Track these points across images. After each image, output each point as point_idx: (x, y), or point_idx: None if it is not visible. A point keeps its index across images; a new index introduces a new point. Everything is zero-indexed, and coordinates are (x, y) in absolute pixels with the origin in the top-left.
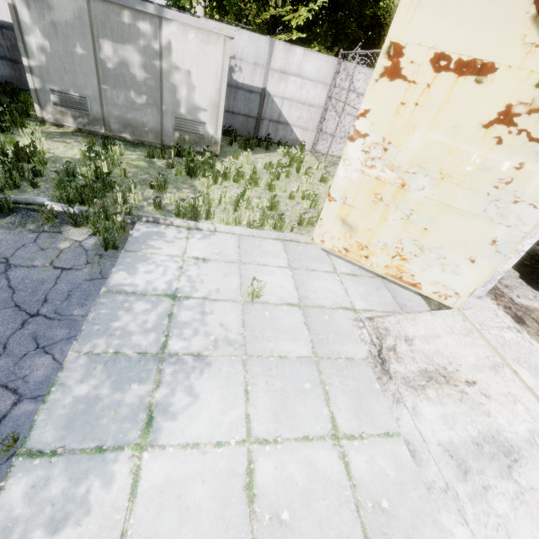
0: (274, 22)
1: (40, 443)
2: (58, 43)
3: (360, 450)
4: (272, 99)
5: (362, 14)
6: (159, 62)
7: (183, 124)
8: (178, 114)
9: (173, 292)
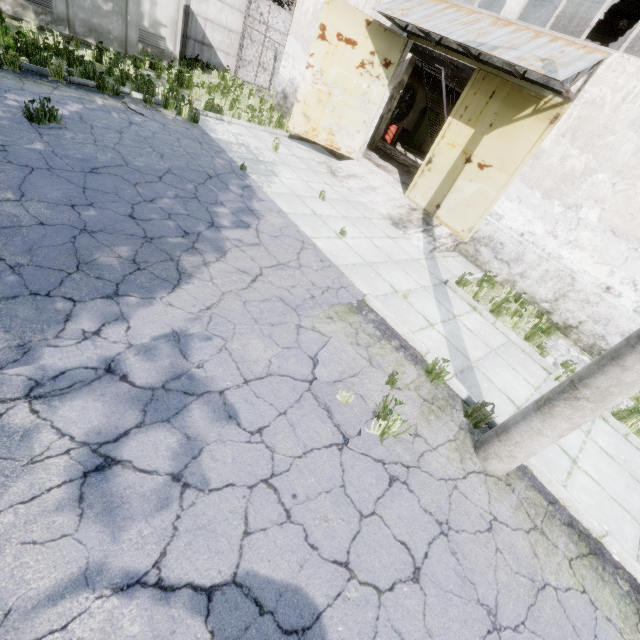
0: None
1: (249, 171)
2: None
3: (335, 187)
4: (196, 19)
5: None
6: None
7: (146, 37)
8: (142, 27)
9: (242, 144)
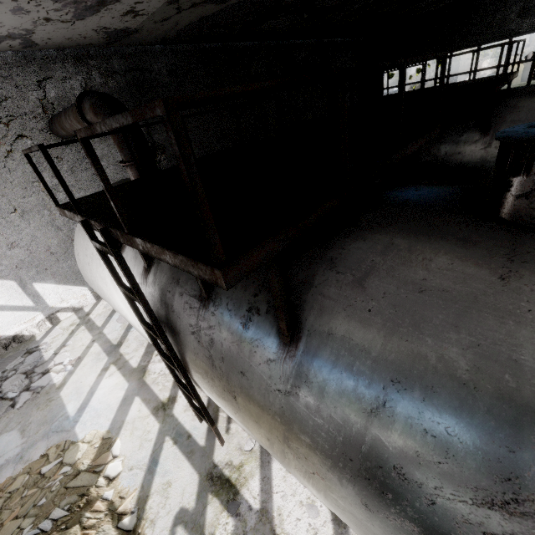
0: None
1: None
2: None
3: None
4: None
5: None
6: None
7: None
8: None
9: None
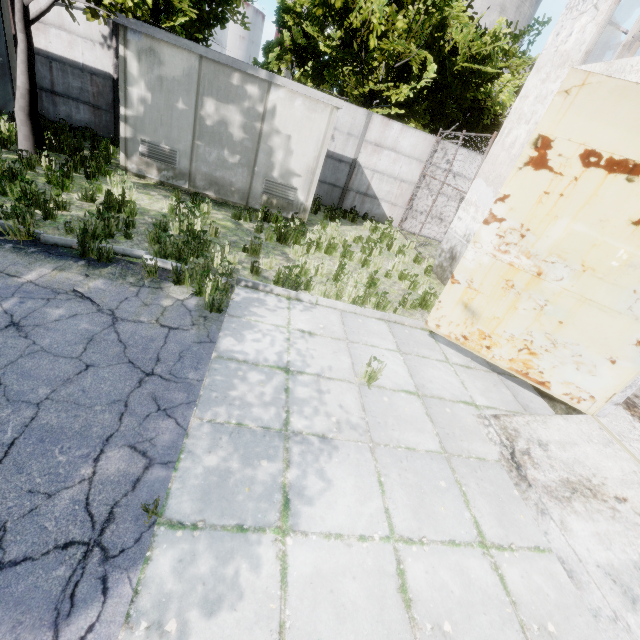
0: (372, 95)
1: (179, 513)
2: (161, 96)
3: (512, 563)
4: (362, 171)
5: (463, 97)
6: (260, 124)
7: (273, 187)
8: (270, 177)
9: (285, 365)
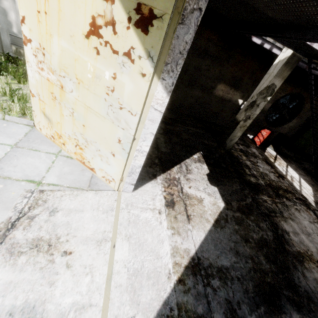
0: None
1: None
2: None
3: None
4: None
5: None
6: None
7: (17, 40)
8: (12, 33)
9: None
